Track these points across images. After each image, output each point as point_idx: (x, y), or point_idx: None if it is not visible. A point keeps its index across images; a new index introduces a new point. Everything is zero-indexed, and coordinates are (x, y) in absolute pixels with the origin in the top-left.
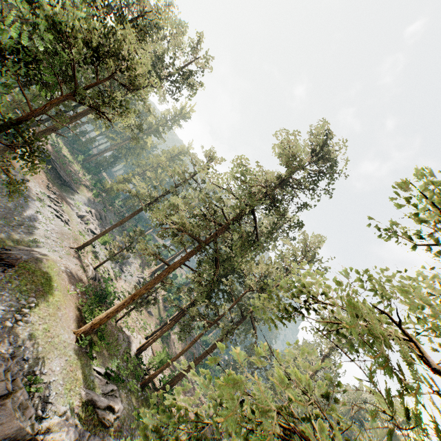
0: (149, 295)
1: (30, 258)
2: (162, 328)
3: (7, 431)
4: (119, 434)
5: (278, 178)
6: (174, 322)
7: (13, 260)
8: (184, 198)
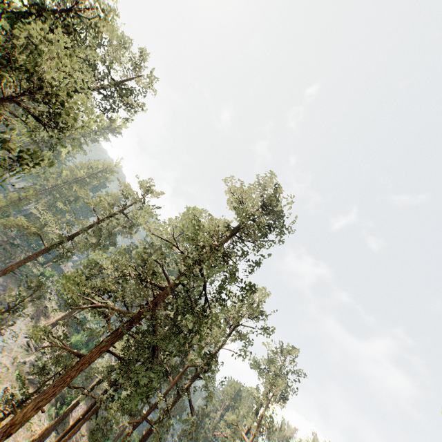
0: (43, 386)
1: None
2: (59, 421)
3: None
4: None
5: (229, 230)
6: (81, 421)
7: None
8: (109, 236)
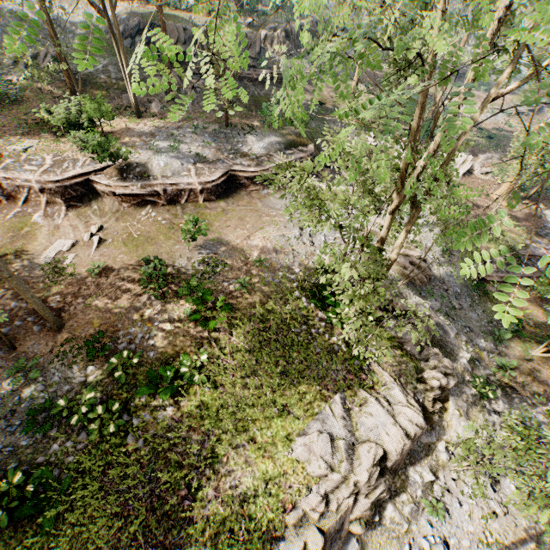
0: None
1: (136, 16)
2: None
3: (260, 39)
4: (265, 26)
5: None
6: None
7: (142, 24)
8: None
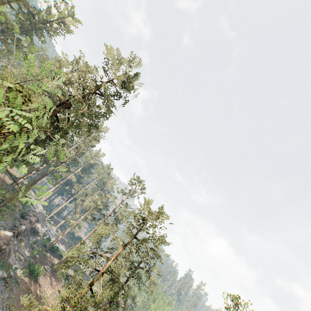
0: None
1: None
2: None
3: None
4: None
5: (95, 88)
6: None
7: None
8: None
